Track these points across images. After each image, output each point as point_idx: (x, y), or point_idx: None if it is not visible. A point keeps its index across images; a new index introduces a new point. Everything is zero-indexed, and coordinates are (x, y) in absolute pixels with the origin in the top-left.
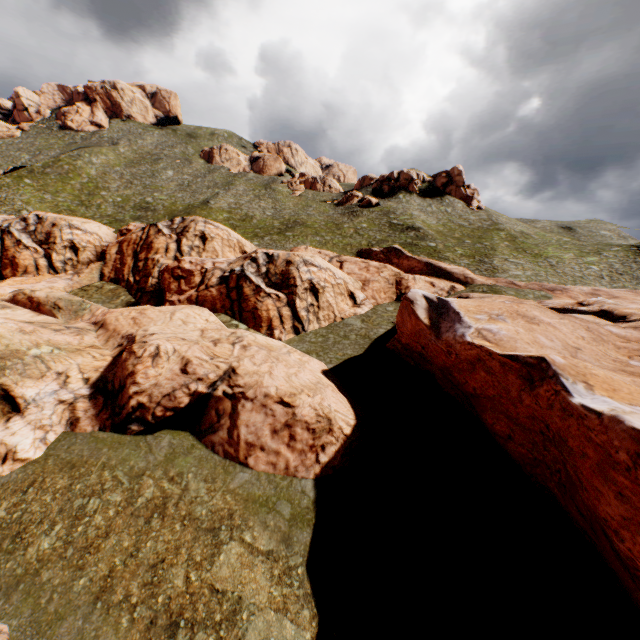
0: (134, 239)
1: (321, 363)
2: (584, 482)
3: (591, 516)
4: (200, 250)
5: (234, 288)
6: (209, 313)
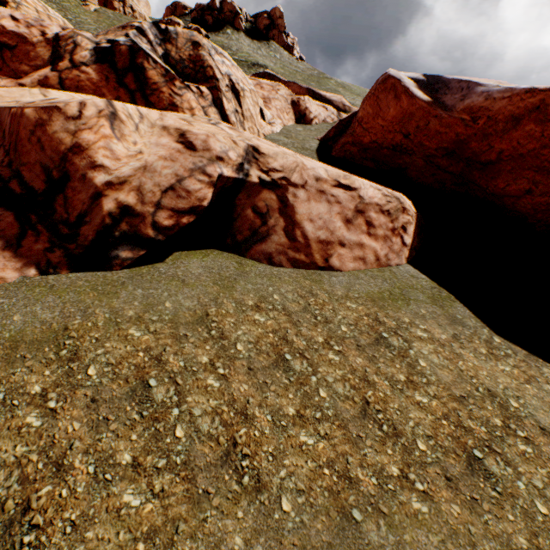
0: None
1: None
2: None
3: None
4: None
5: (128, 70)
6: None
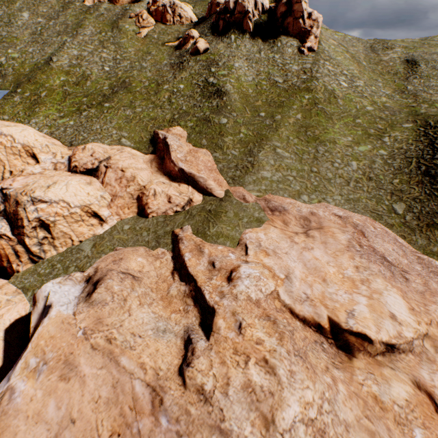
0: None
1: (25, 307)
2: None
3: None
4: None
5: None
6: None
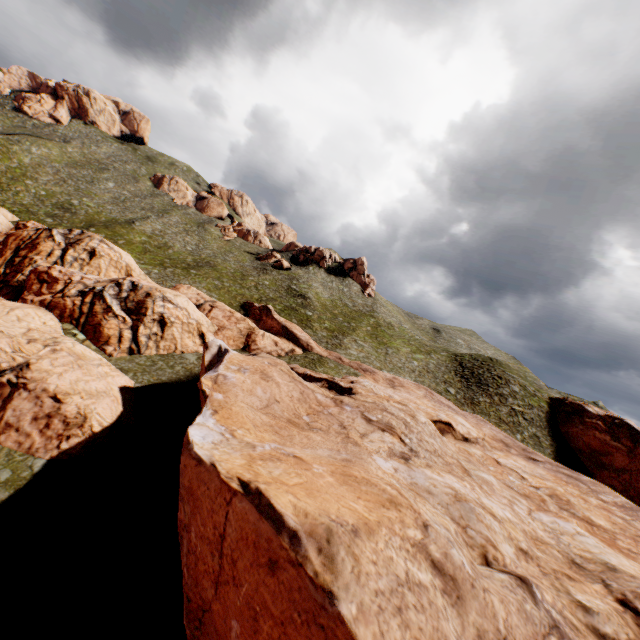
0: (24, 236)
1: (131, 381)
2: None
3: None
4: (85, 263)
5: (88, 303)
6: (52, 318)
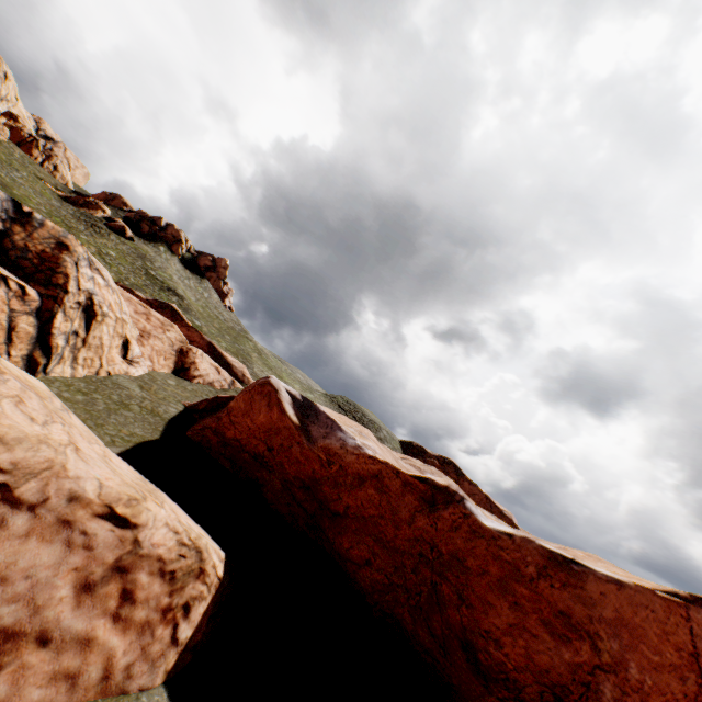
0: None
1: (102, 442)
2: (474, 598)
3: (451, 633)
4: None
5: None
6: None
